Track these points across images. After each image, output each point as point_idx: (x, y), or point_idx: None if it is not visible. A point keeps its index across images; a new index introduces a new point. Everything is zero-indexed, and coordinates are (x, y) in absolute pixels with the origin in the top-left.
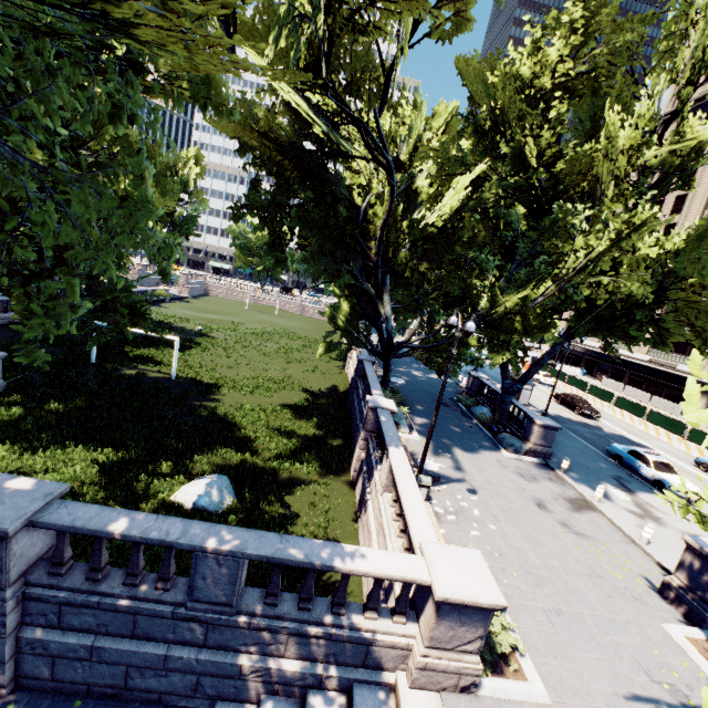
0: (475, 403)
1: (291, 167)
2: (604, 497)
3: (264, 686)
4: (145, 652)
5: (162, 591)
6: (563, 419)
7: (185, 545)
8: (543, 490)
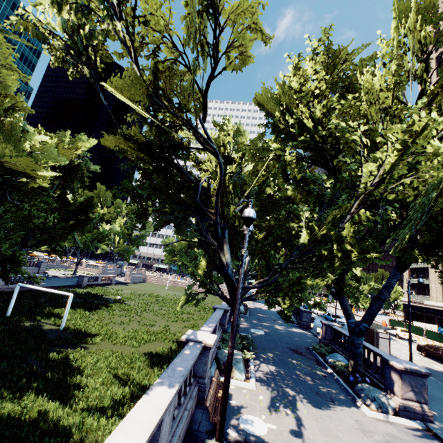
0: (330, 351)
1: (150, 160)
2: None
3: None
4: None
5: None
6: (435, 372)
7: None
8: None
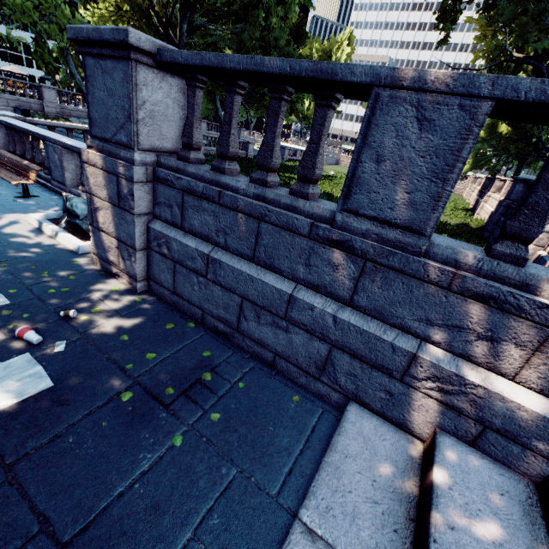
0: None
1: None
2: None
3: (448, 415)
4: (264, 282)
5: (298, 198)
6: None
7: (357, 71)
8: None
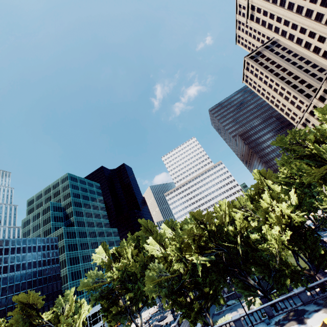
0: None
1: None
2: None
3: None
4: None
5: None
6: None
7: None
8: None
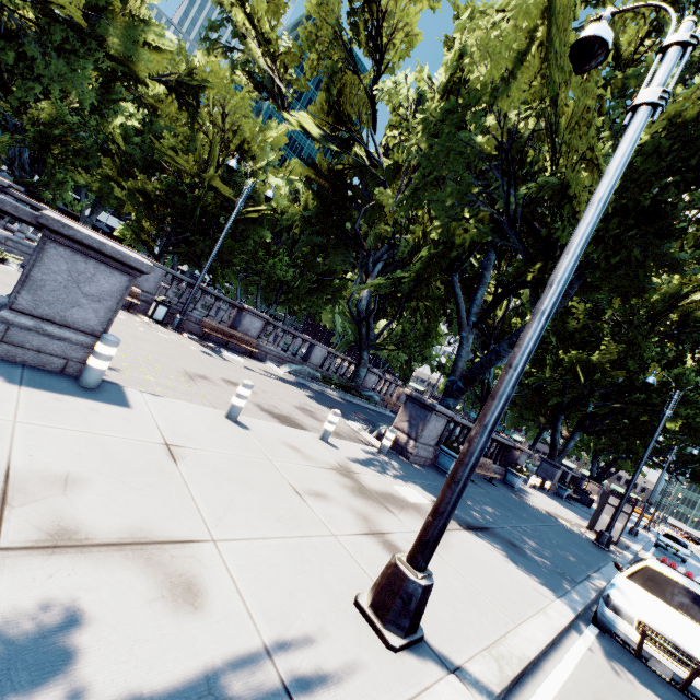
0: None
1: (328, 187)
2: (358, 460)
3: None
4: None
5: None
6: None
7: None
8: (286, 408)
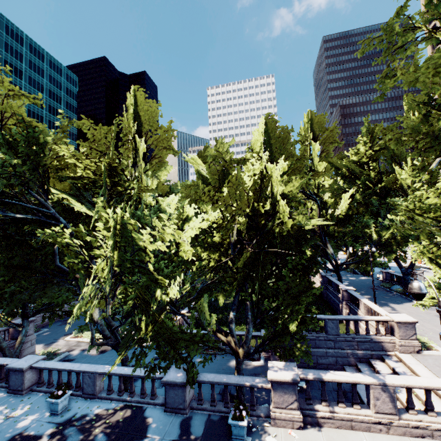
0: (391, 285)
1: None
2: None
3: (355, 359)
4: (320, 351)
5: (318, 334)
6: None
7: (322, 318)
8: None
